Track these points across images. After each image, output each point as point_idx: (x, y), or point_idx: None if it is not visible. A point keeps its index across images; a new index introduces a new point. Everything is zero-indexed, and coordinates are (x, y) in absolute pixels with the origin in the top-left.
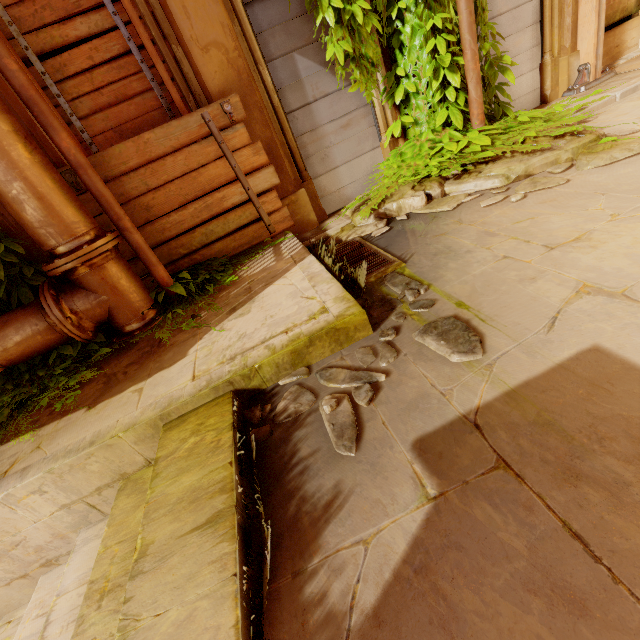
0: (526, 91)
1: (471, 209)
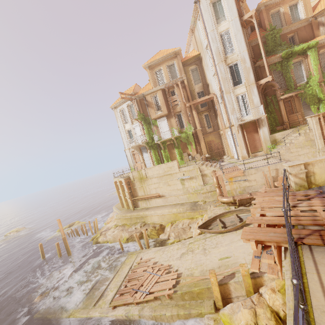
0: None
1: None
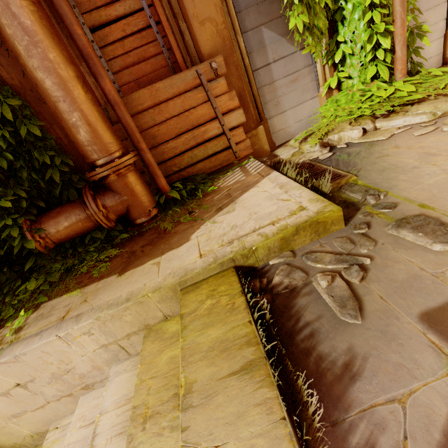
0: (432, 55)
1: (405, 138)
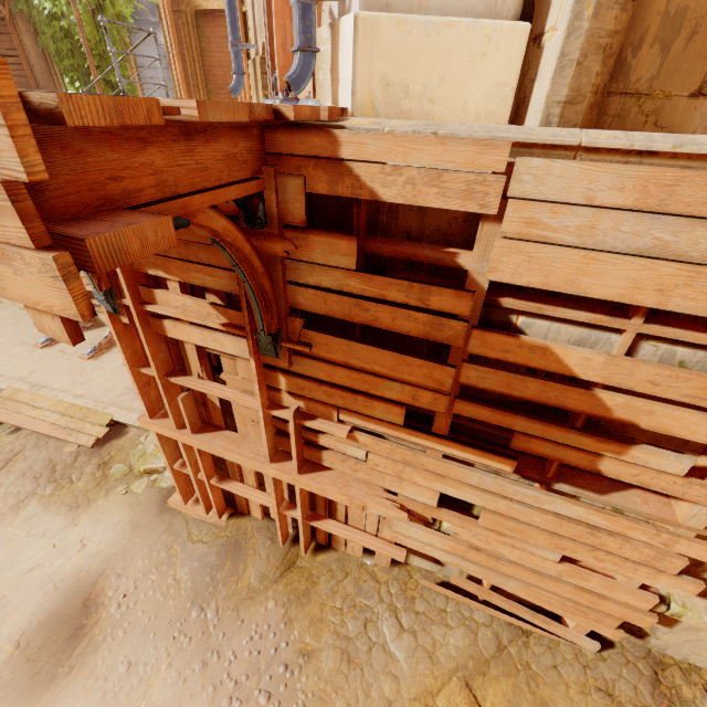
0: None
1: None
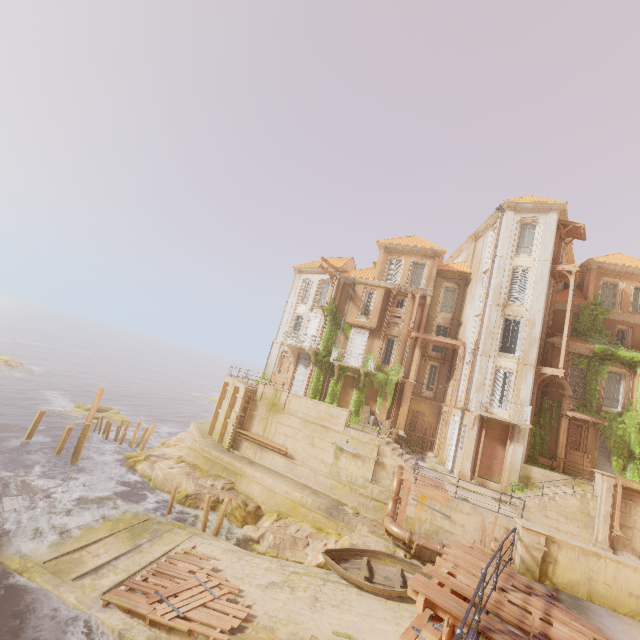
0: None
1: None
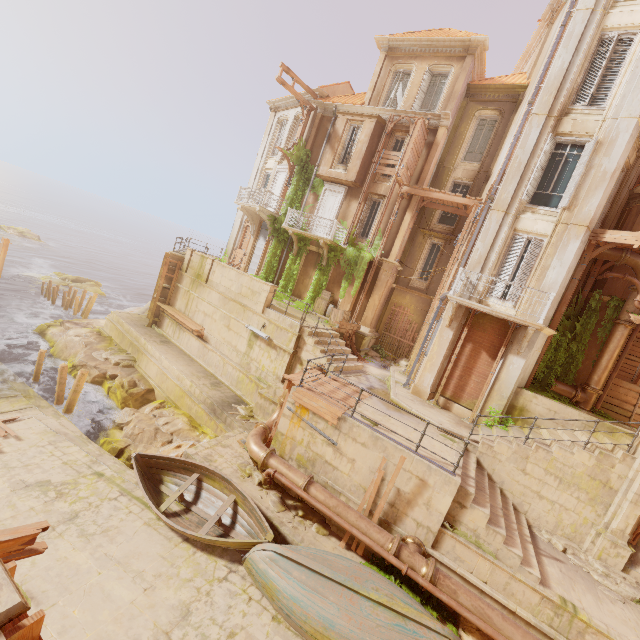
0: None
1: None
